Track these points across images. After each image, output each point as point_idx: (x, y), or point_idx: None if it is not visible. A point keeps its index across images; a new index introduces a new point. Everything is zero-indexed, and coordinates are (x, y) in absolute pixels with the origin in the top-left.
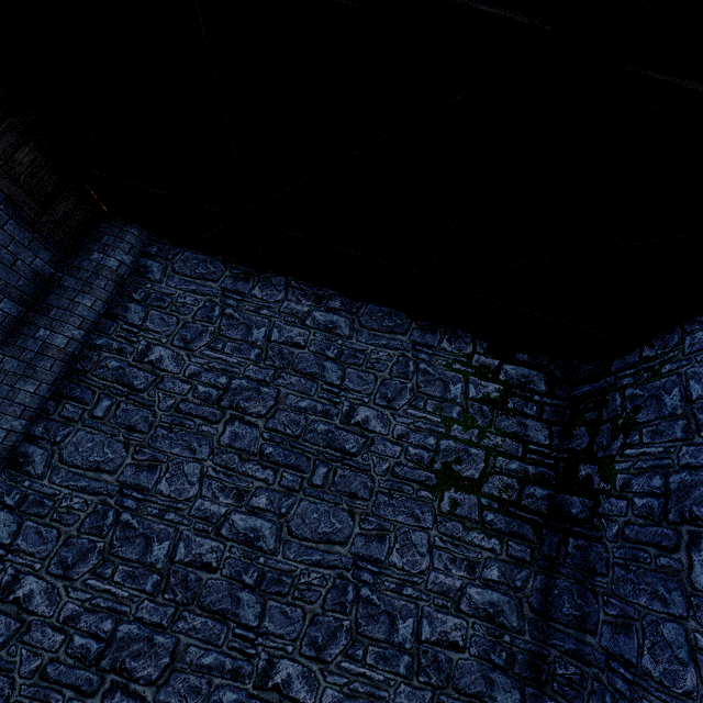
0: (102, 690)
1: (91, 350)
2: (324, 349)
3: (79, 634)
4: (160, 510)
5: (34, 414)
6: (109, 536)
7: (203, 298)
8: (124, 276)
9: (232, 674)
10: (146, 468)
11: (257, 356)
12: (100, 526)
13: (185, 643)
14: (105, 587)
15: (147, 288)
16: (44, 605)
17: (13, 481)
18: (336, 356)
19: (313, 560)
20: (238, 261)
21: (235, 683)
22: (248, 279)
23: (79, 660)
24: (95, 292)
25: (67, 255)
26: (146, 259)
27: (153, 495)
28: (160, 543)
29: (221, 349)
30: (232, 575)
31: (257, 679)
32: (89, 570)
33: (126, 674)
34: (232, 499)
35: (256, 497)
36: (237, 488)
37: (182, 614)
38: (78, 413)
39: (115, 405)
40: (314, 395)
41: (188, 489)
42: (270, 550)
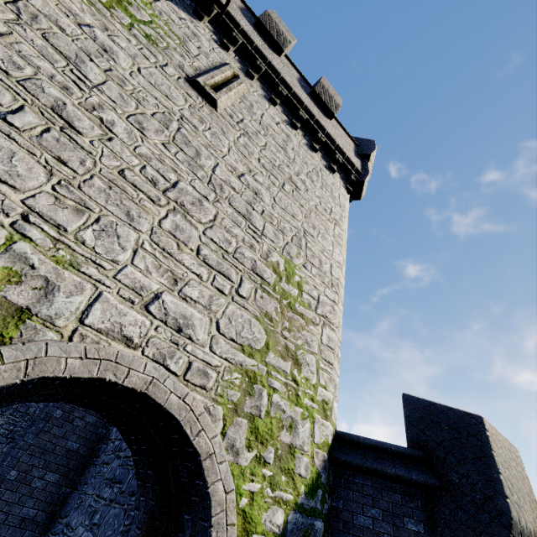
0: None
1: None
2: None
3: None
4: None
5: None
6: None
7: None
8: None
9: None
10: None
11: None
12: None
13: None
14: None
15: None
16: None
17: None
18: None
19: None
20: None
21: None
22: None
23: None
24: None
25: None
26: None
27: None
28: None
29: None
30: None
31: None
32: None
33: None
34: None
35: None
36: None
37: None
38: None
39: None
40: None
41: None
42: None
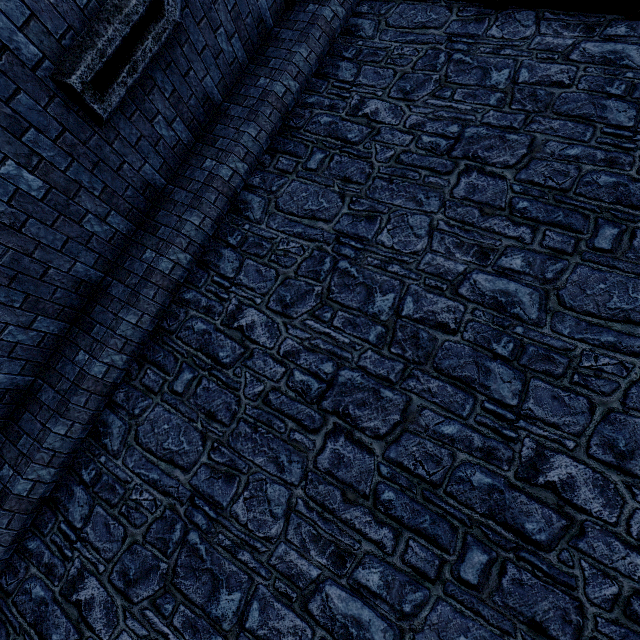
0: (324, 430)
1: (303, 109)
2: (602, 86)
3: (299, 370)
4: (382, 261)
5: (253, 164)
6: (326, 281)
7: (424, 47)
8: (335, 34)
9: (483, 454)
10: (364, 218)
11: (499, 101)
12: (317, 271)
13: (417, 404)
14: (324, 330)
15: (358, 45)
16: (265, 337)
17: (235, 224)
18: (624, 92)
19: (602, 341)
20: (467, 3)
21: (488, 465)
22: (482, 20)
23: (300, 395)
24: (310, 43)
25: (283, 10)
26: (356, 19)
27: (373, 246)
28: (383, 294)
29: (449, 97)
30: (476, 340)
31: (520, 469)
32: (307, 311)
33: (350, 421)
34: (472, 256)
35: (506, 256)
36: (479, 245)
37: (413, 373)
38: (292, 166)
39: (329, 158)
40: (590, 141)
41: (414, 242)
42: (531, 320)
